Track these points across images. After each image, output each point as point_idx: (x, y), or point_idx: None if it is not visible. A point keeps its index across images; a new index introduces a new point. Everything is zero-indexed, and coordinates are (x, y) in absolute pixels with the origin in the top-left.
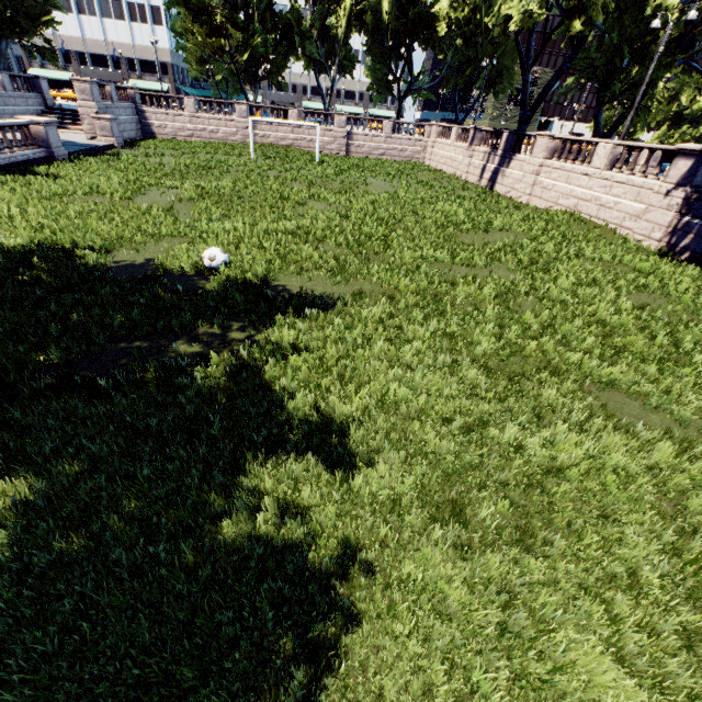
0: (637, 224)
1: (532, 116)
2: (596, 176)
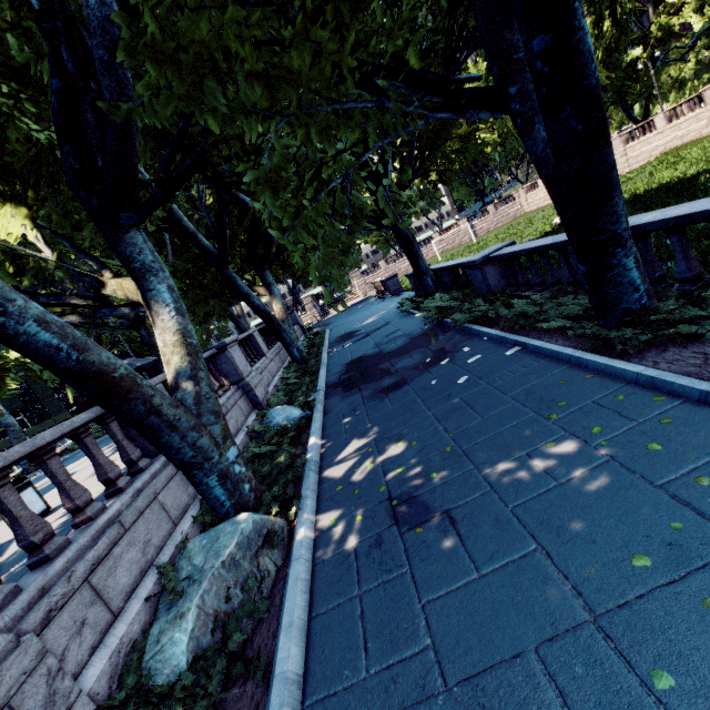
0: (709, 128)
1: None
2: (664, 130)
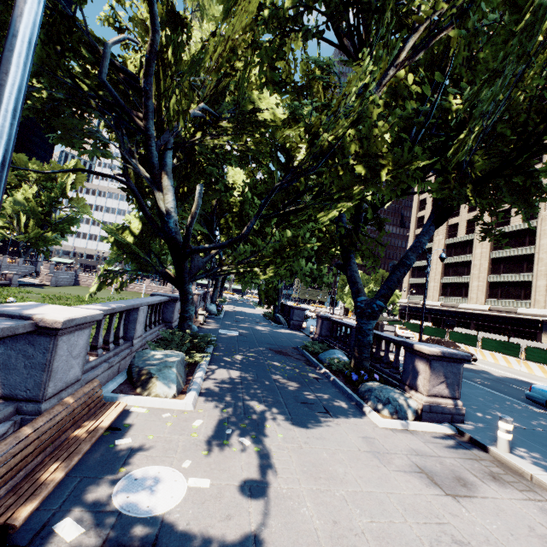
0: None
1: (223, 285)
2: None
